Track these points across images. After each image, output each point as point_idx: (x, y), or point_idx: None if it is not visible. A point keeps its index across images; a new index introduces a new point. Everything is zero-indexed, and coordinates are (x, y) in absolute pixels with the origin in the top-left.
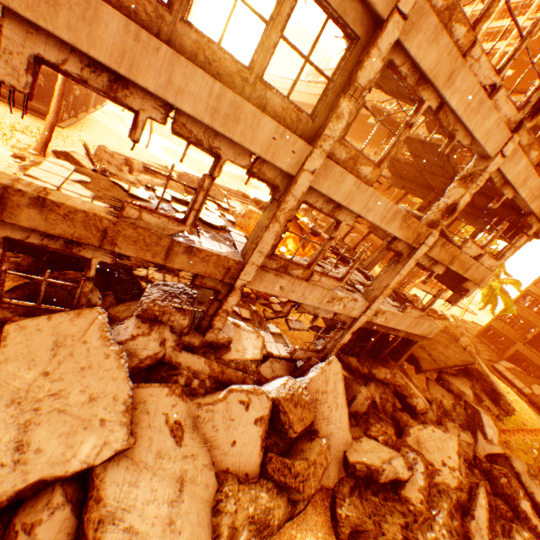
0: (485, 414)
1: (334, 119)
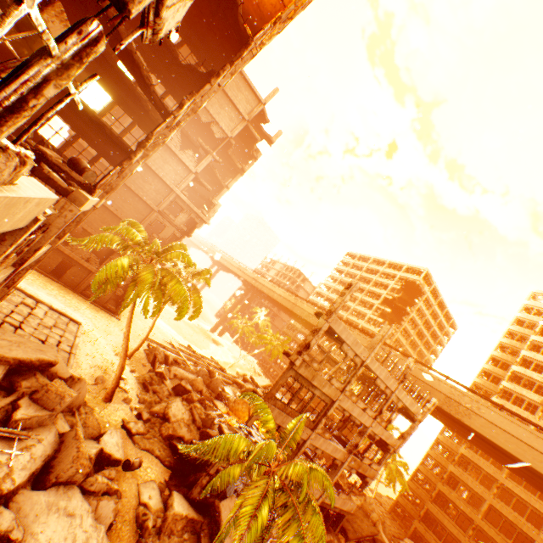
0: None
1: (320, 423)
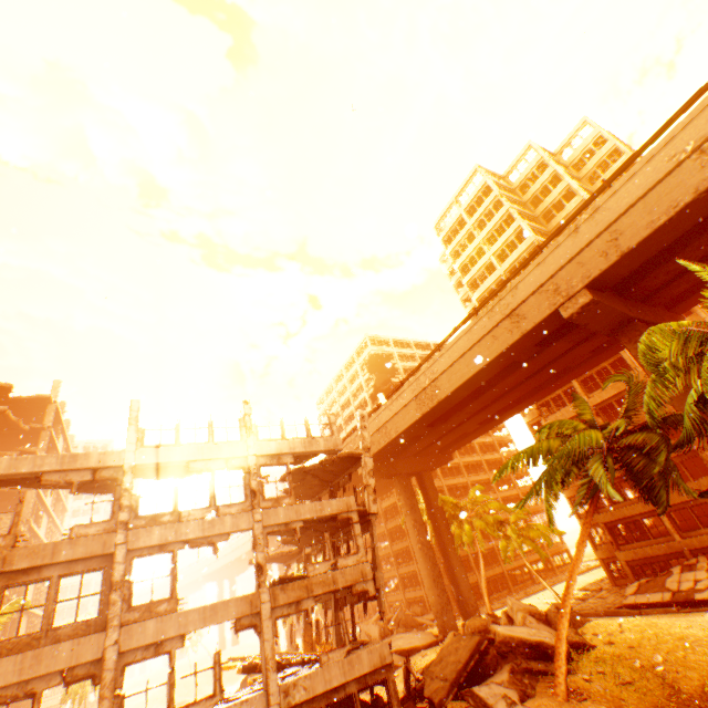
0: (484, 685)
1: (113, 605)
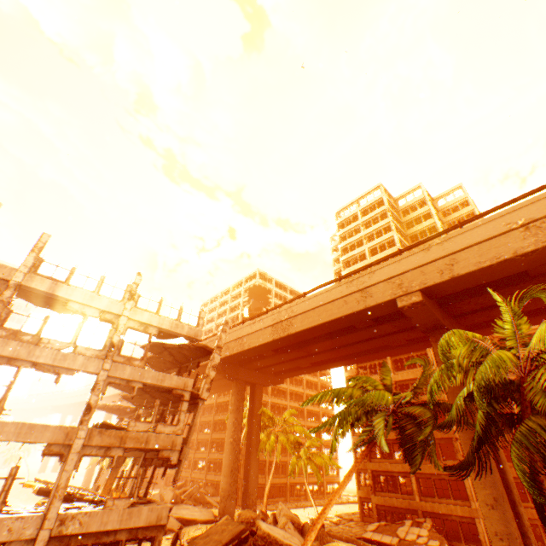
0: None
1: None
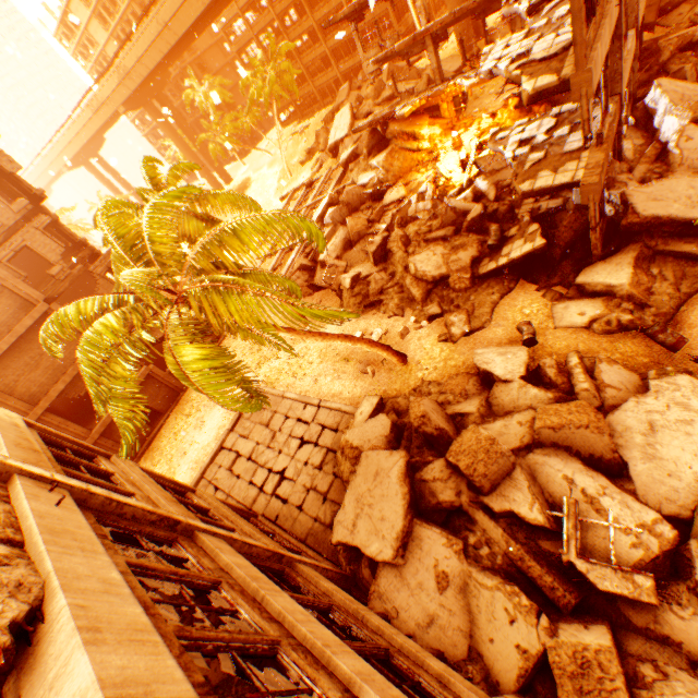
0: None
1: None
